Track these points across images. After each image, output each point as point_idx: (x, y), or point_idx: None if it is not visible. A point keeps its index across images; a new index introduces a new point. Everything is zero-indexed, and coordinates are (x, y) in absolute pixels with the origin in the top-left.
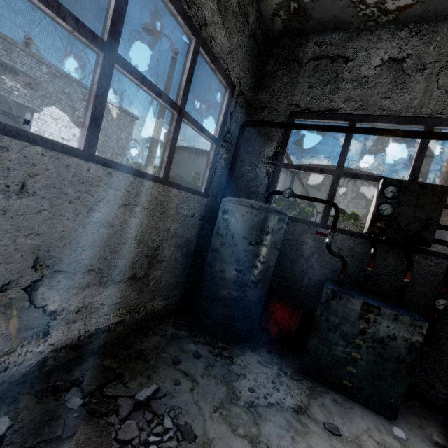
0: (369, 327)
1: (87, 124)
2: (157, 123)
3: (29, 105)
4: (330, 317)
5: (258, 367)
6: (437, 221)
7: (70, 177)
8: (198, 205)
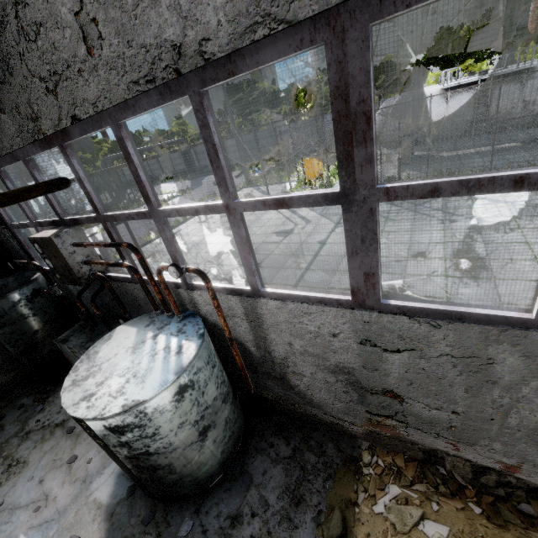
0: None
1: None
2: None
3: None
4: (70, 358)
5: None
6: (69, 266)
7: None
8: None
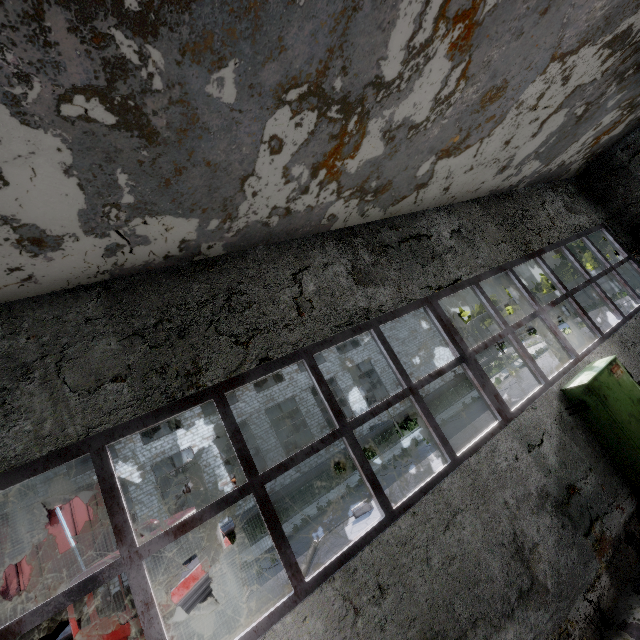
0: None
1: (614, 309)
2: (505, 282)
3: (365, 358)
4: None
5: None
6: None
7: (633, 330)
8: None
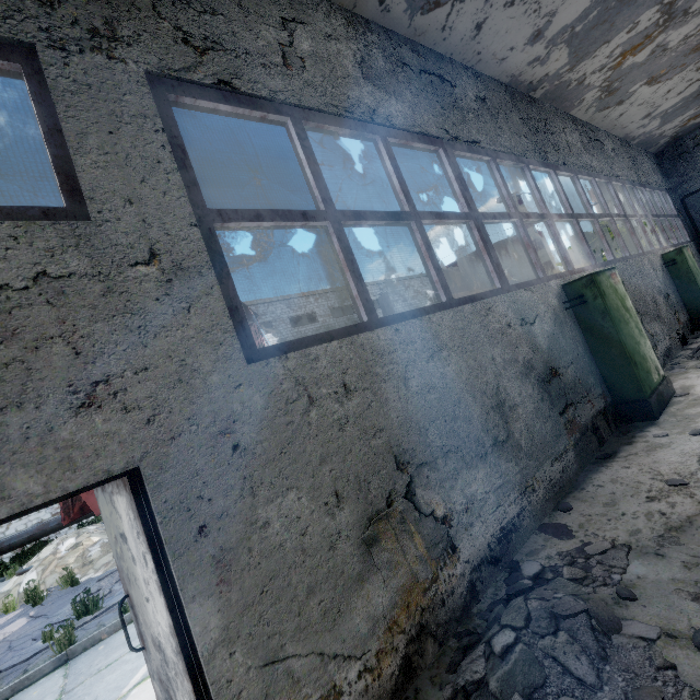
0: None
1: (674, 237)
2: None
3: None
4: None
5: None
6: None
7: None
8: (693, 247)
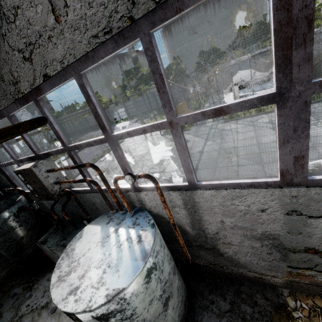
0: (57, 255)
1: None
2: None
3: None
4: (49, 254)
5: (44, 284)
6: (45, 187)
7: None
8: None
